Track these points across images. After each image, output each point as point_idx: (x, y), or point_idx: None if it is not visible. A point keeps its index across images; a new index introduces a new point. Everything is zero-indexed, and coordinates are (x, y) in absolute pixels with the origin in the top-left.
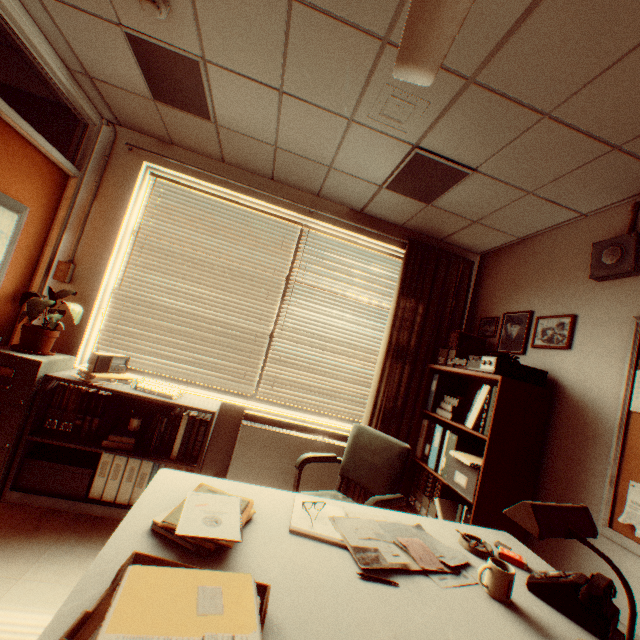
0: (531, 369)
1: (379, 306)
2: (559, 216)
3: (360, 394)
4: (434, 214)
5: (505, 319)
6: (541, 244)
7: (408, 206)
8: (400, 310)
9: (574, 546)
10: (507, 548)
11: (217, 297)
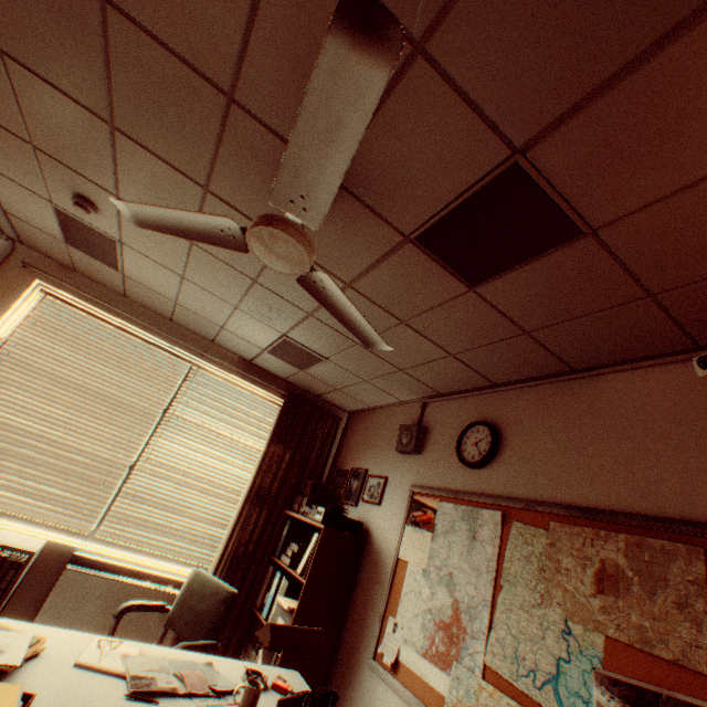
0: (352, 520)
1: (253, 447)
2: (389, 398)
3: (217, 537)
4: (308, 377)
5: (352, 473)
6: (382, 415)
7: (288, 367)
8: (269, 455)
9: (354, 681)
10: (284, 680)
11: (80, 421)
